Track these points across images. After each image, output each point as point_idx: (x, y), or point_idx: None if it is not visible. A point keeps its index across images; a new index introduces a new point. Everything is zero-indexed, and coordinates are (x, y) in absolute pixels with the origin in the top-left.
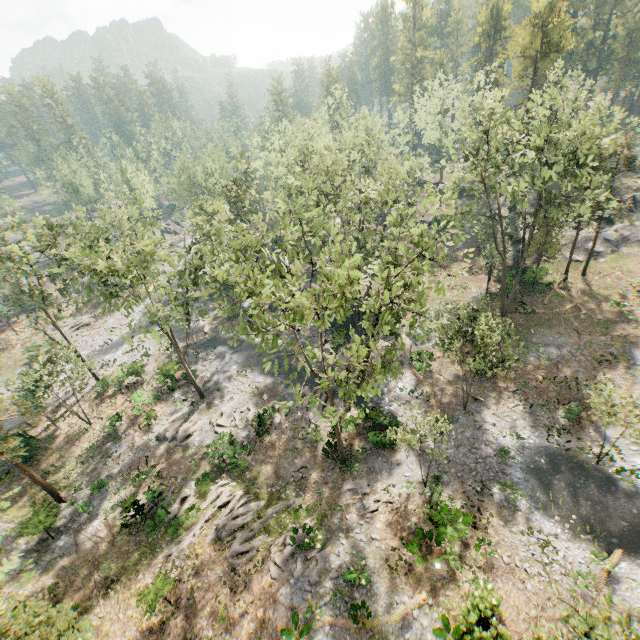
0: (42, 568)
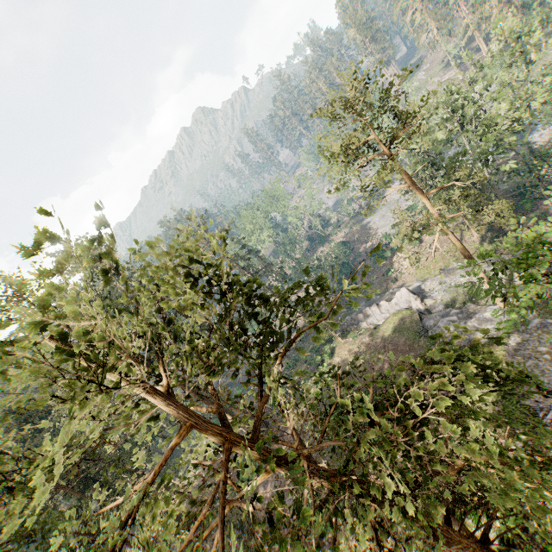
0: None
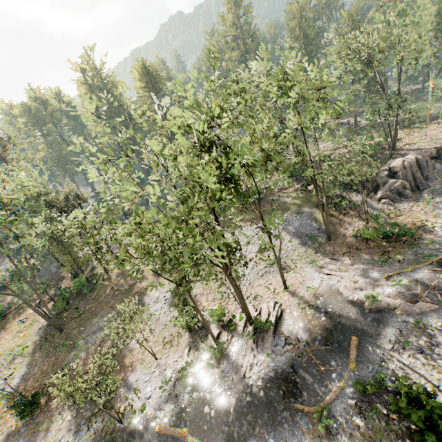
0: None
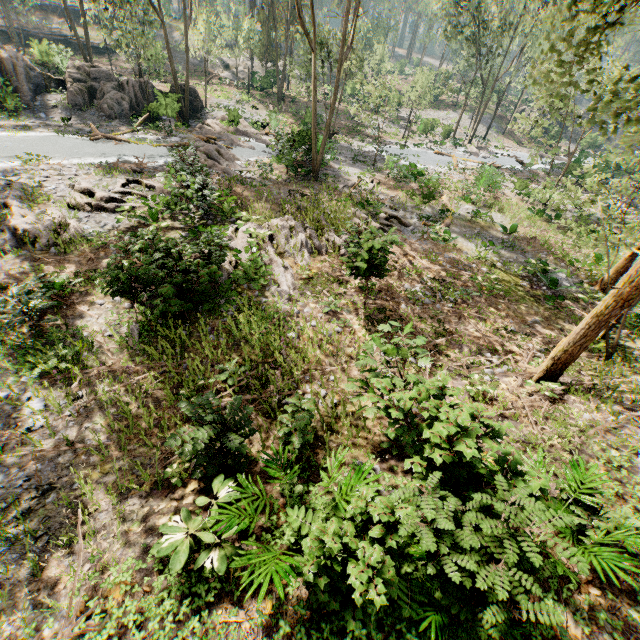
0: (26, 548)
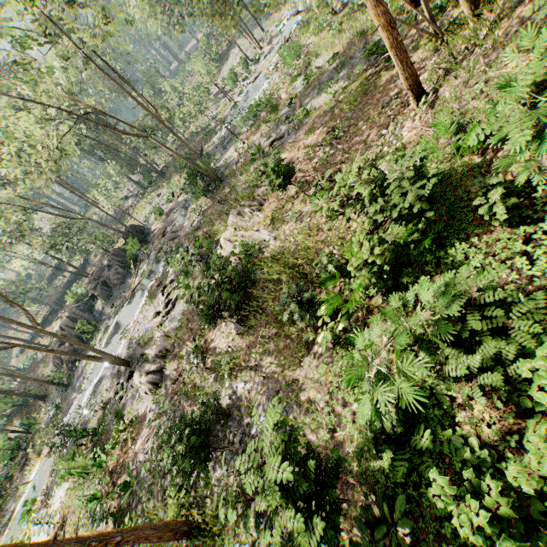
0: (290, 406)
